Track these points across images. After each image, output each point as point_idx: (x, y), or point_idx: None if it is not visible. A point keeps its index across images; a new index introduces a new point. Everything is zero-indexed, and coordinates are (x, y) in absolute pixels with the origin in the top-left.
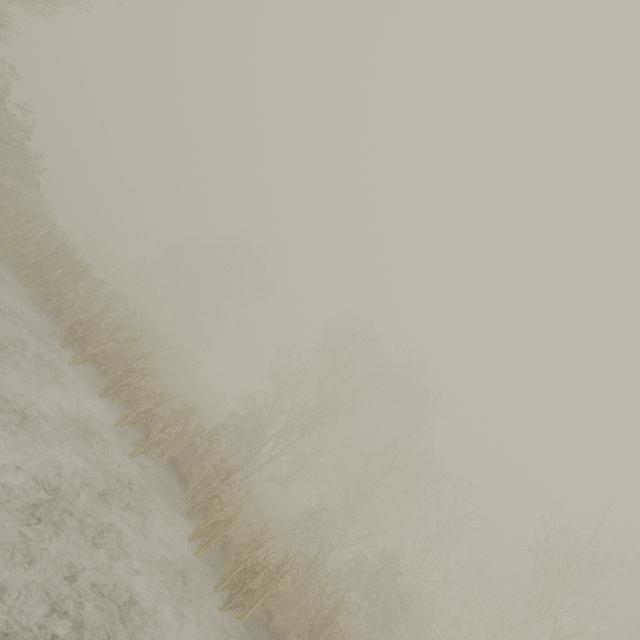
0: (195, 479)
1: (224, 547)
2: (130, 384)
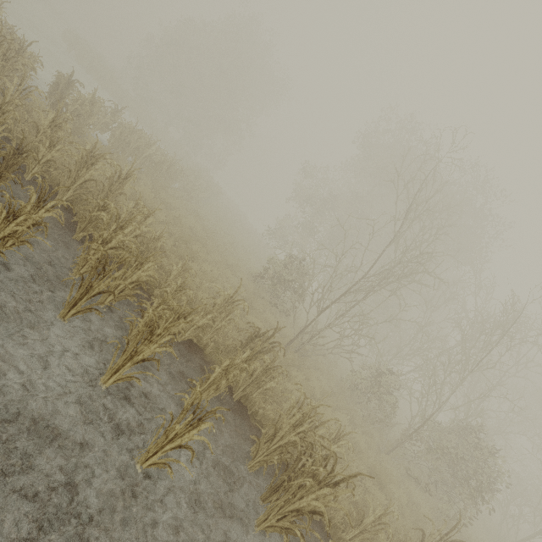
0: (256, 407)
1: (320, 529)
2: (120, 277)
